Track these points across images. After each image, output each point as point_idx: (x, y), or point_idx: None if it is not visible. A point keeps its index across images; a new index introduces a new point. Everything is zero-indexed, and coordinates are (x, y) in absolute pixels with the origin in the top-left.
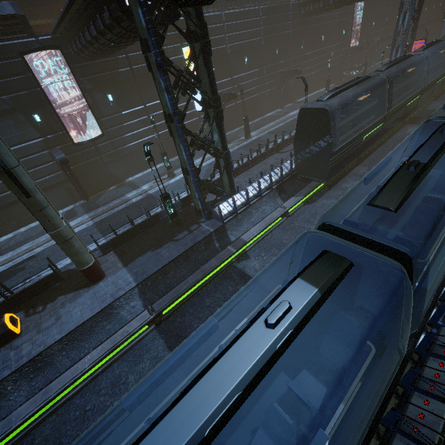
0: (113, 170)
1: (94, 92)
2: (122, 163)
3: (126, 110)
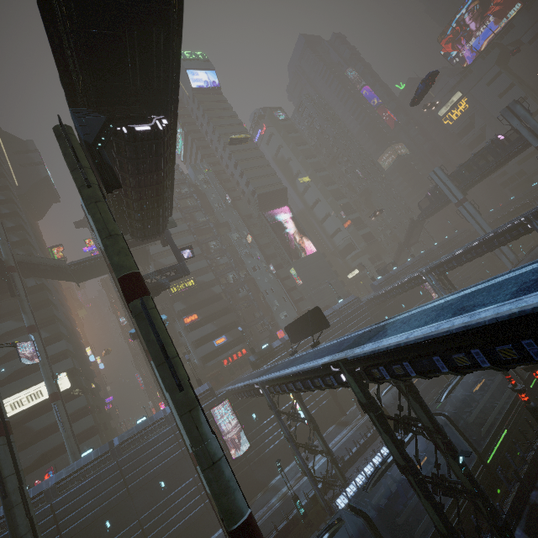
0: (259, 475)
1: (244, 416)
2: (265, 467)
3: (265, 420)
